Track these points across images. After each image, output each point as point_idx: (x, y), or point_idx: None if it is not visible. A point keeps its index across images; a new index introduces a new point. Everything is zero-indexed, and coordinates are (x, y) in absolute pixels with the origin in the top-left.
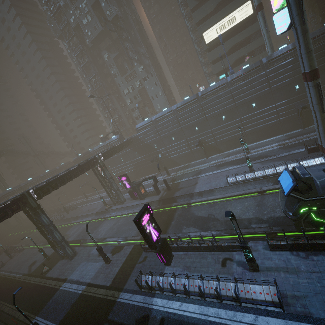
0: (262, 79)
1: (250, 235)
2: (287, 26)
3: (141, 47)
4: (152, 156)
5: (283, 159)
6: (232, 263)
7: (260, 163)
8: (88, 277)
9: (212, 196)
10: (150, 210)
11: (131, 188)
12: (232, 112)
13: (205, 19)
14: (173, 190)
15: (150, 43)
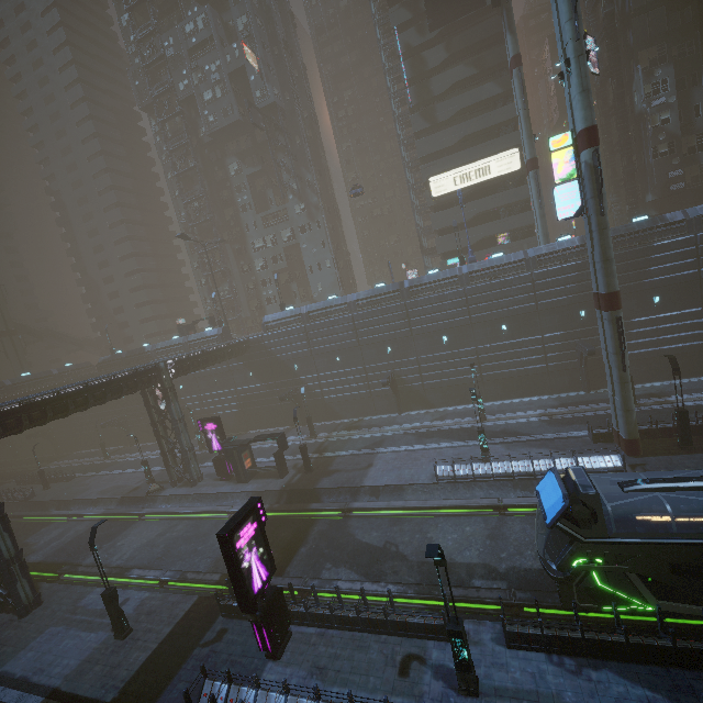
0: (524, 285)
1: (467, 605)
2: (576, 209)
3: (310, 170)
4: (285, 388)
5: (547, 446)
6: (424, 669)
7: (504, 446)
8: (58, 670)
9: (398, 501)
10: (261, 514)
11: (224, 451)
12: (463, 332)
13: (438, 156)
14: (317, 472)
15: (327, 168)
